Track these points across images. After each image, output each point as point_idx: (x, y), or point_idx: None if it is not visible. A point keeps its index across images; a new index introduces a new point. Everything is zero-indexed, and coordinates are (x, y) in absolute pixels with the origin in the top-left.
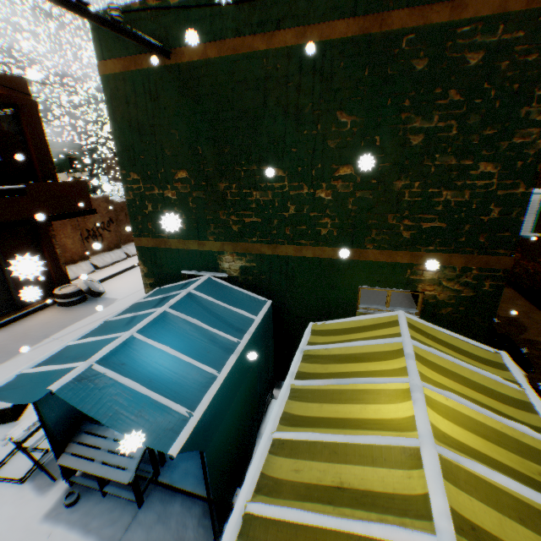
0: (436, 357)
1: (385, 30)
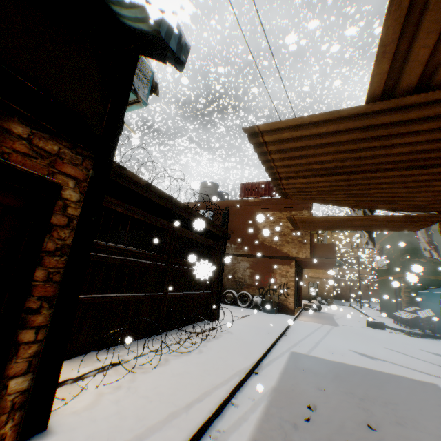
0: None
1: None
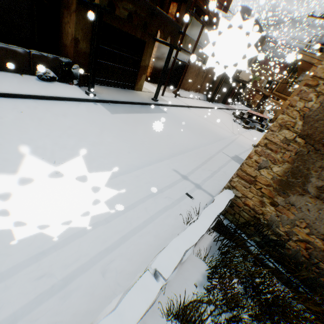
0: None
1: None
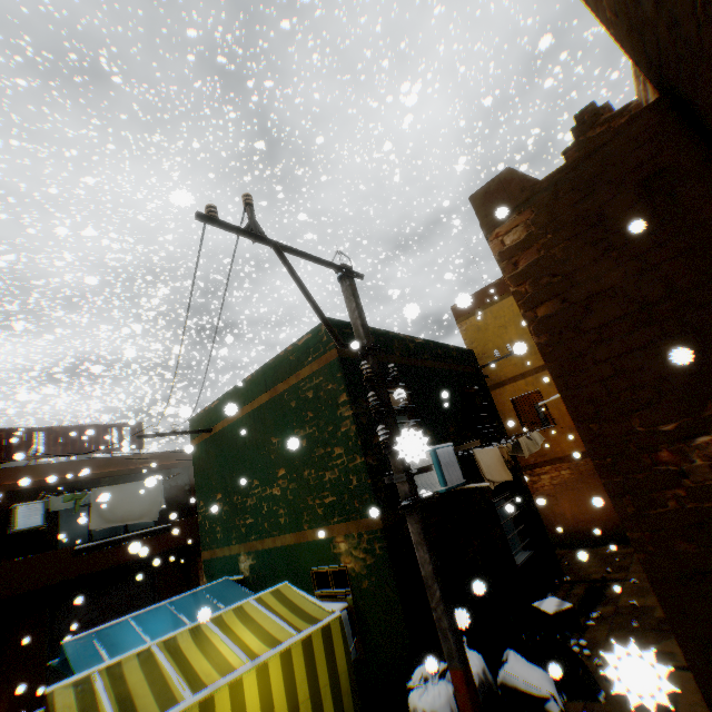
0: (257, 611)
1: (278, 392)
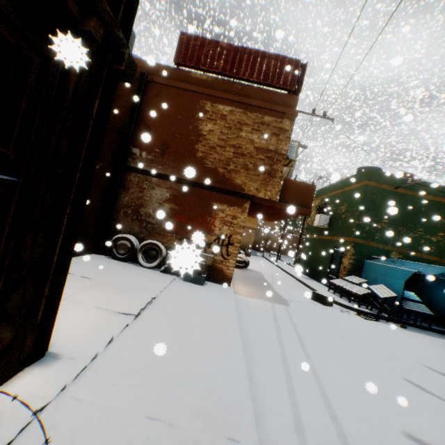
0: None
1: None
